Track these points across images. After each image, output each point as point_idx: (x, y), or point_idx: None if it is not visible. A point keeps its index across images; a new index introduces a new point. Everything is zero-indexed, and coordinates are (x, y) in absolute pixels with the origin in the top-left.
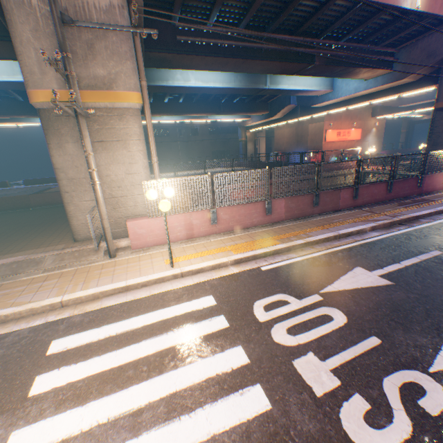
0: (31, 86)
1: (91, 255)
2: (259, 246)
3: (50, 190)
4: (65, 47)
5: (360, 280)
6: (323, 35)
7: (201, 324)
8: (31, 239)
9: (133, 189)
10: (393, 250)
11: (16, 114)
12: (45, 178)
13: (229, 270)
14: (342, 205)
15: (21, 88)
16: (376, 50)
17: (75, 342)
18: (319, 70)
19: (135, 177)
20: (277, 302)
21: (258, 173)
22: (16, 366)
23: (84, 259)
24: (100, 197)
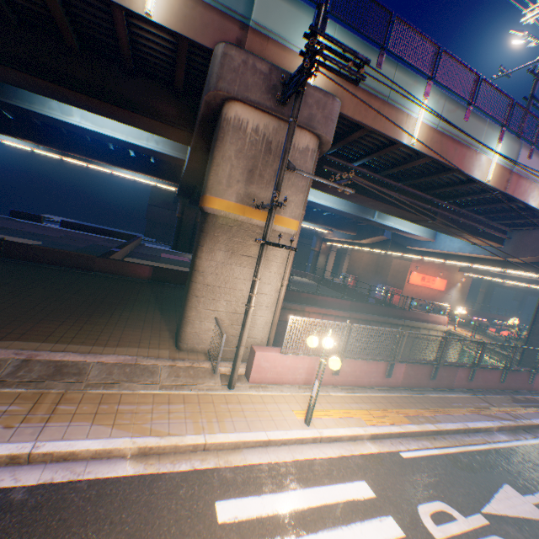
0: (212, 193)
1: (208, 378)
2: (390, 420)
3: (115, 254)
4: (280, 186)
5: (517, 505)
6: (450, 200)
7: (373, 523)
8: (122, 329)
9: (258, 309)
10: (533, 468)
11: (99, 159)
12: (86, 226)
13: (367, 447)
14: (456, 383)
15: (136, 150)
16: (493, 224)
17: (242, 510)
18: (436, 225)
19: (264, 297)
20: (441, 513)
21: (392, 332)
22: (192, 531)
23: (201, 382)
24: (248, 322)
